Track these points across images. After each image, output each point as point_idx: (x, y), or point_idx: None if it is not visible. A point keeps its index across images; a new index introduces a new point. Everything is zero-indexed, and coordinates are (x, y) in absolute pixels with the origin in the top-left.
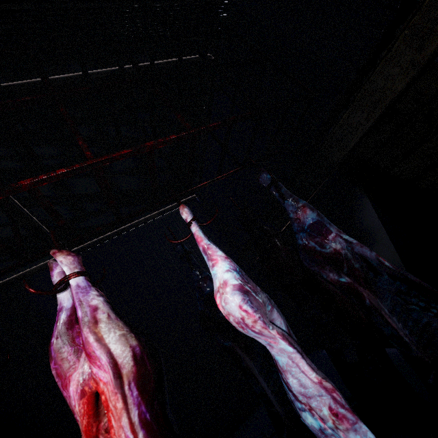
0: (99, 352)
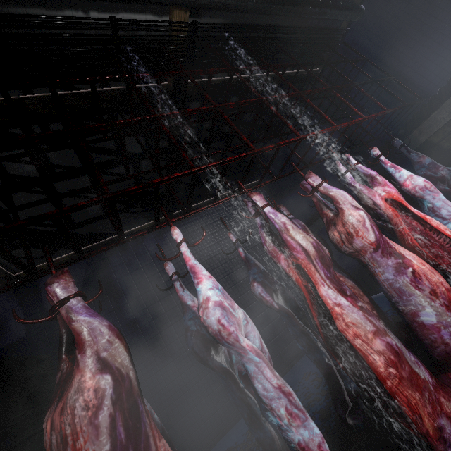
0: (388, 183)
